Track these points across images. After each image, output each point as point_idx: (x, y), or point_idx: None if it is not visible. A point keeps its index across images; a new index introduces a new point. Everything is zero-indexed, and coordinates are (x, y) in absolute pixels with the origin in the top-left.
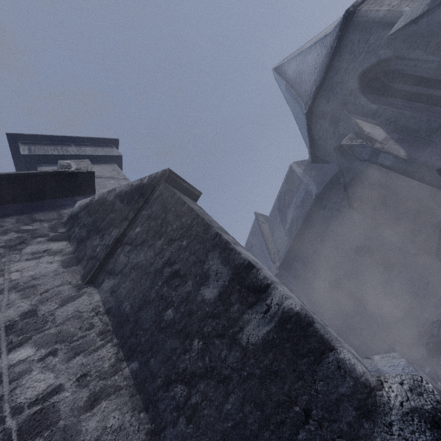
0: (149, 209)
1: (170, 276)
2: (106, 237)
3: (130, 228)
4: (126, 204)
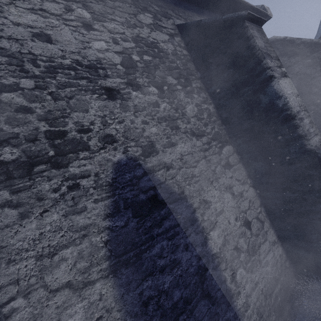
0: (318, 55)
1: (320, 80)
2: (291, 58)
3: (304, 59)
4: (306, 48)
